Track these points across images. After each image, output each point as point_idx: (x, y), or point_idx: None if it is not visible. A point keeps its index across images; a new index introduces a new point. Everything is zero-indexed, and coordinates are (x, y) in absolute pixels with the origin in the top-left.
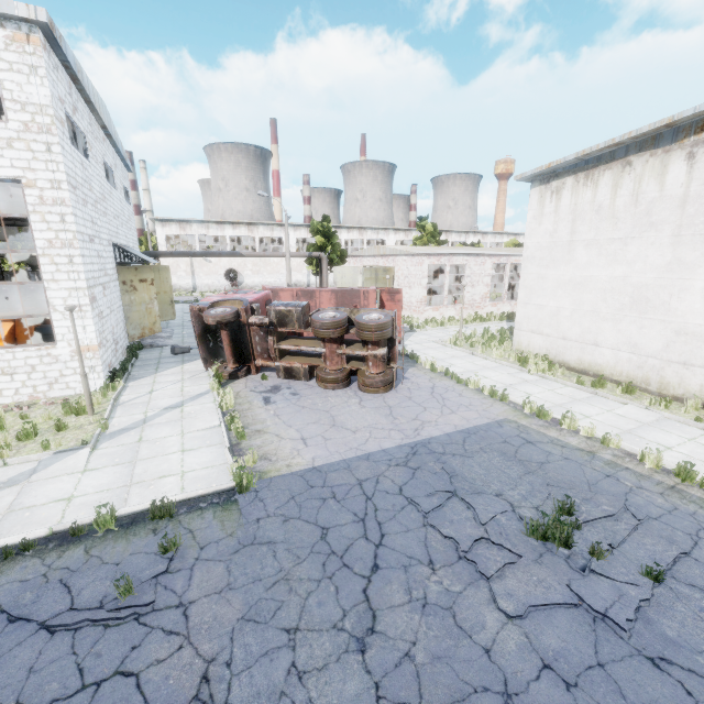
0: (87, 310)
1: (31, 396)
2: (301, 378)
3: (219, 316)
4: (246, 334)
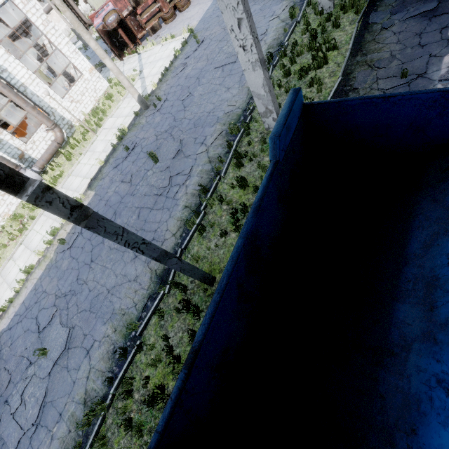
0: (78, 51)
1: (95, 101)
2: (159, 29)
3: (116, 19)
4: (127, 25)
